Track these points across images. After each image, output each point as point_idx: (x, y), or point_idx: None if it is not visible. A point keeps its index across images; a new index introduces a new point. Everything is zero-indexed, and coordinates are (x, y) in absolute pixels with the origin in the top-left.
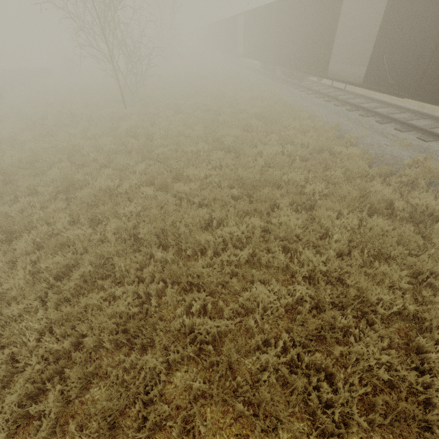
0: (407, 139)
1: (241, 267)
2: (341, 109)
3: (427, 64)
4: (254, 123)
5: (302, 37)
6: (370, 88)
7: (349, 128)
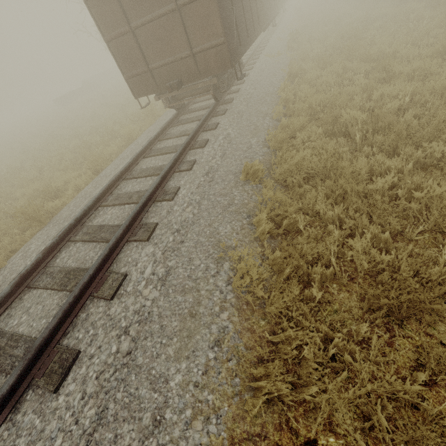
0: None
1: None
2: None
3: None
4: None
5: None
6: None
7: None
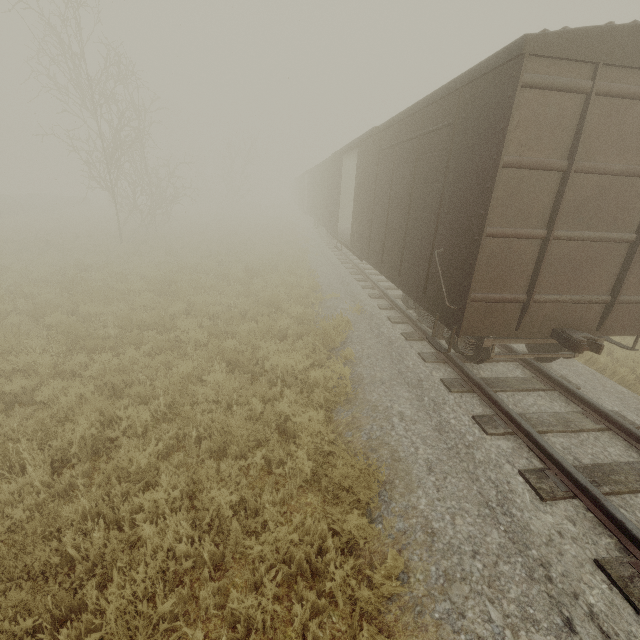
0: (367, 305)
1: (24, 405)
2: (346, 271)
3: (370, 229)
4: (234, 273)
5: (329, 197)
6: (350, 250)
7: (329, 290)
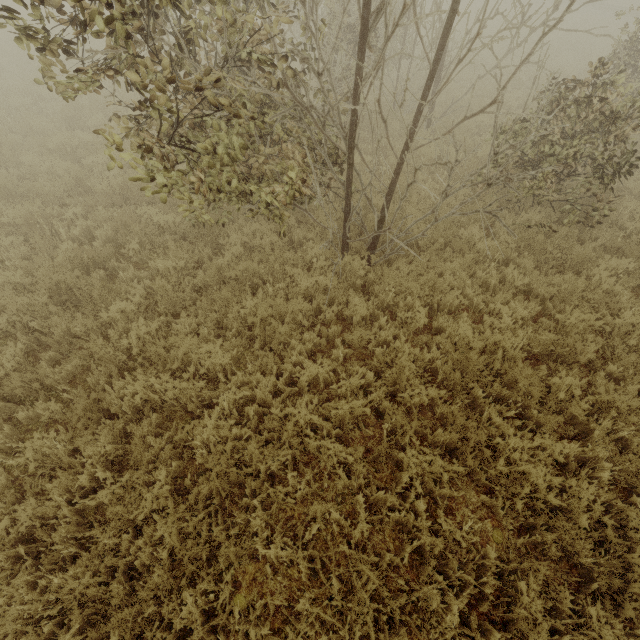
0: None
1: None
2: None
3: None
4: (592, 26)
5: None
6: None
7: None
